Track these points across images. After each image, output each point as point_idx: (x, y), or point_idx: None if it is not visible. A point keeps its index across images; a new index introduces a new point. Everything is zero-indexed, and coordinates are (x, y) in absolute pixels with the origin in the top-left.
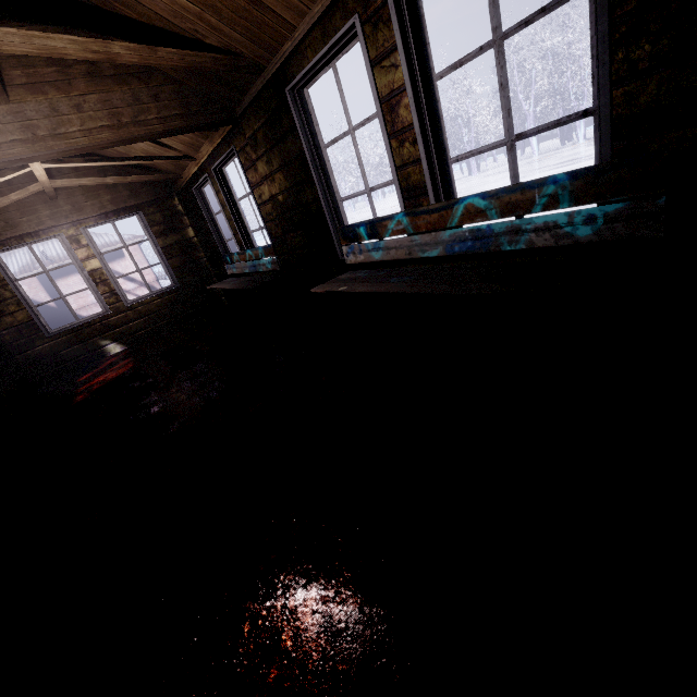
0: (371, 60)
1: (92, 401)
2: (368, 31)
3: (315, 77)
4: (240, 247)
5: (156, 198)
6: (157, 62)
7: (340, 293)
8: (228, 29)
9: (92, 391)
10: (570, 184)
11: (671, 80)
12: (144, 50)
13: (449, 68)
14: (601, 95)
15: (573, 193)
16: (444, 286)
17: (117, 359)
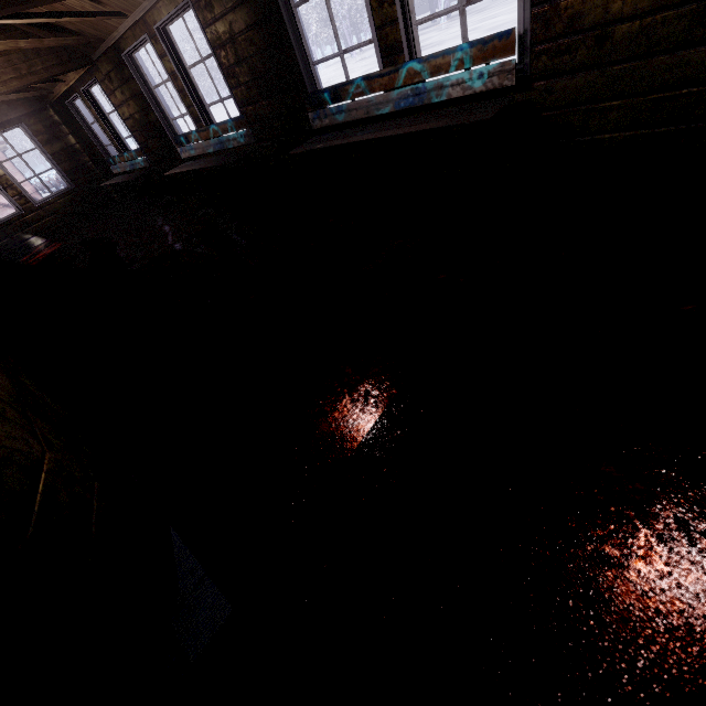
0: (160, 56)
1: (46, 261)
2: (154, 42)
3: (137, 50)
4: (118, 151)
5: (33, 111)
6: (43, 46)
7: (188, 178)
8: (79, 24)
9: (40, 259)
10: (233, 123)
11: (242, 92)
12: (36, 42)
13: (192, 65)
14: (230, 93)
15: (235, 127)
16: (208, 165)
17: (44, 246)
